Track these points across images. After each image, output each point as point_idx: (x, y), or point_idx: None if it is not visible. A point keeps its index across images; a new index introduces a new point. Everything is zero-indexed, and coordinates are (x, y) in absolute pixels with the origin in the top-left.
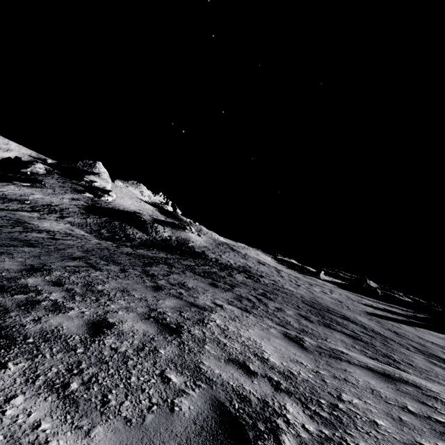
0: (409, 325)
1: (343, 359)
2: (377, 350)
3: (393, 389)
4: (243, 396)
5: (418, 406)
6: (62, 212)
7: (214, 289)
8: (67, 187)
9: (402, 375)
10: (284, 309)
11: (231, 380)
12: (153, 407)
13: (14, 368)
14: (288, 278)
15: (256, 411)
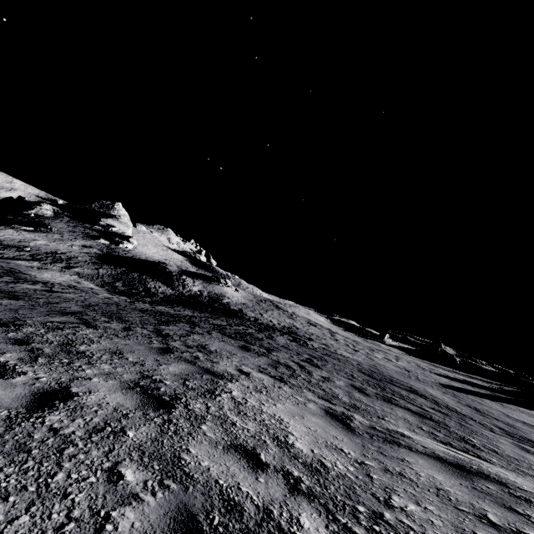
0: (493, 400)
1: (403, 444)
2: (451, 431)
3: (469, 488)
4: (232, 503)
5: (503, 514)
6: (70, 261)
7: (244, 353)
8: (79, 232)
9: (482, 466)
10: (332, 379)
11: (222, 477)
12: (67, 526)
13: None
14: (344, 342)
15: (246, 528)
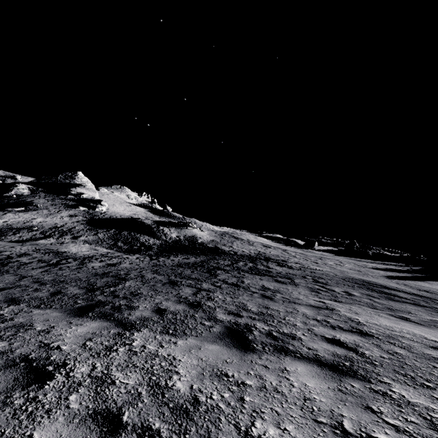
0: (421, 281)
1: None
2: None
3: None
4: None
5: None
6: (72, 232)
7: (288, 286)
8: (59, 204)
9: None
10: (349, 292)
11: None
12: None
13: (389, 382)
14: (300, 257)
15: None
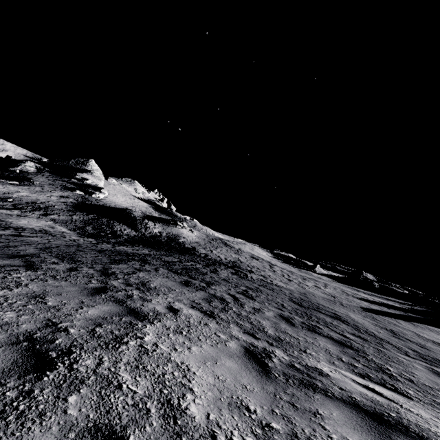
0: (407, 321)
1: (319, 386)
2: (370, 360)
3: None
4: None
5: None
6: (47, 209)
7: (183, 288)
8: (57, 185)
9: (400, 412)
10: (263, 310)
11: None
12: None
13: None
14: (281, 273)
15: None
